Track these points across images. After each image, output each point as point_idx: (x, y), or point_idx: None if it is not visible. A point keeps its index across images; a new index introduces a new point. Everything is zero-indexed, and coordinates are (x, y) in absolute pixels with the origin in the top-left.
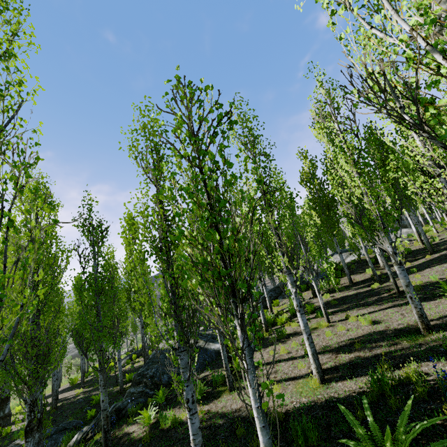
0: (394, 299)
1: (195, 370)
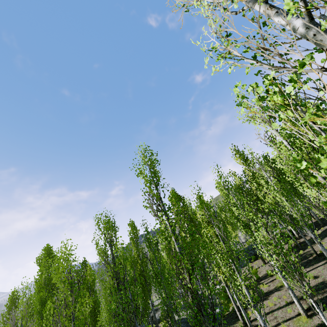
0: (317, 260)
1: None
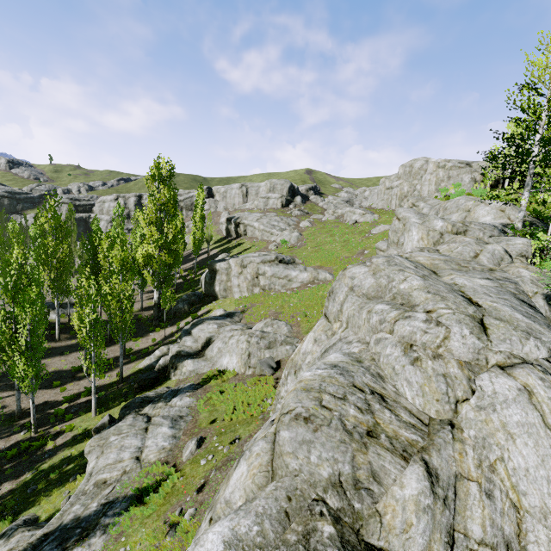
0: None
1: None
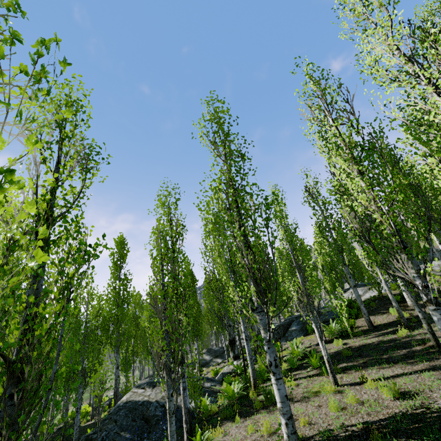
0: (432, 356)
1: (154, 440)
